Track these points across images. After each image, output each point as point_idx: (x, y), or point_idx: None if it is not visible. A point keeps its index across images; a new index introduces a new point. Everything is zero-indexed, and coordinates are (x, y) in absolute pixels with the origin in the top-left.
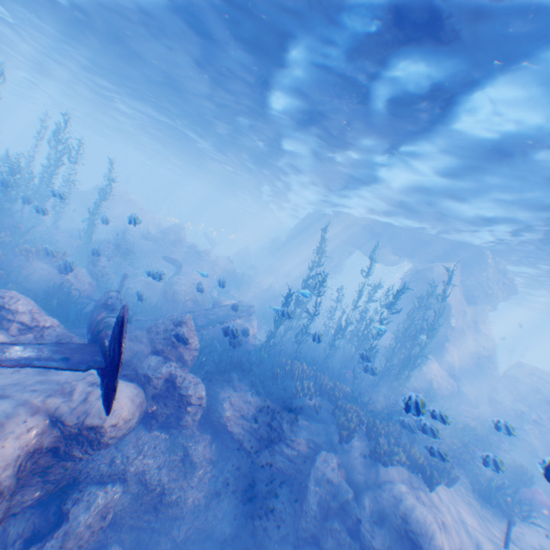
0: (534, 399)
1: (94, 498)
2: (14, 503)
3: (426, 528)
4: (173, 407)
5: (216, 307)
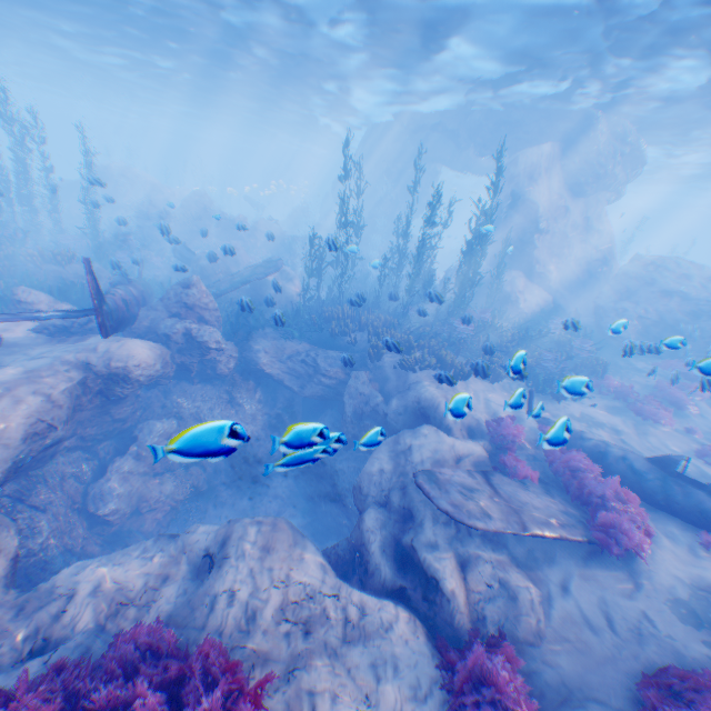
0: (645, 293)
1: (153, 426)
2: (92, 432)
3: (433, 403)
4: (199, 357)
5: (243, 271)
